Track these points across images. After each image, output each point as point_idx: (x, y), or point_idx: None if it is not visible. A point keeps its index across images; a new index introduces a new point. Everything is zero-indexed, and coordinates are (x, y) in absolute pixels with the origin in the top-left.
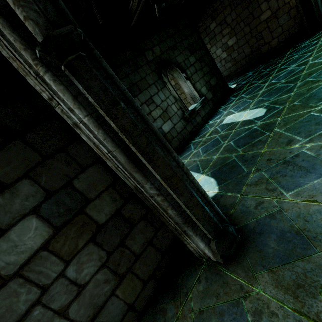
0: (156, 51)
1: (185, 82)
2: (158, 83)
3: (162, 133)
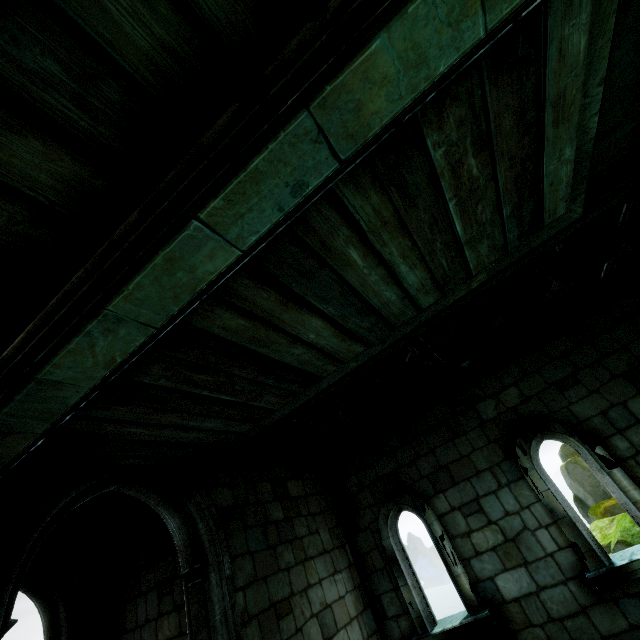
0: (507, 398)
1: (602, 473)
2: (502, 468)
3: (494, 594)
